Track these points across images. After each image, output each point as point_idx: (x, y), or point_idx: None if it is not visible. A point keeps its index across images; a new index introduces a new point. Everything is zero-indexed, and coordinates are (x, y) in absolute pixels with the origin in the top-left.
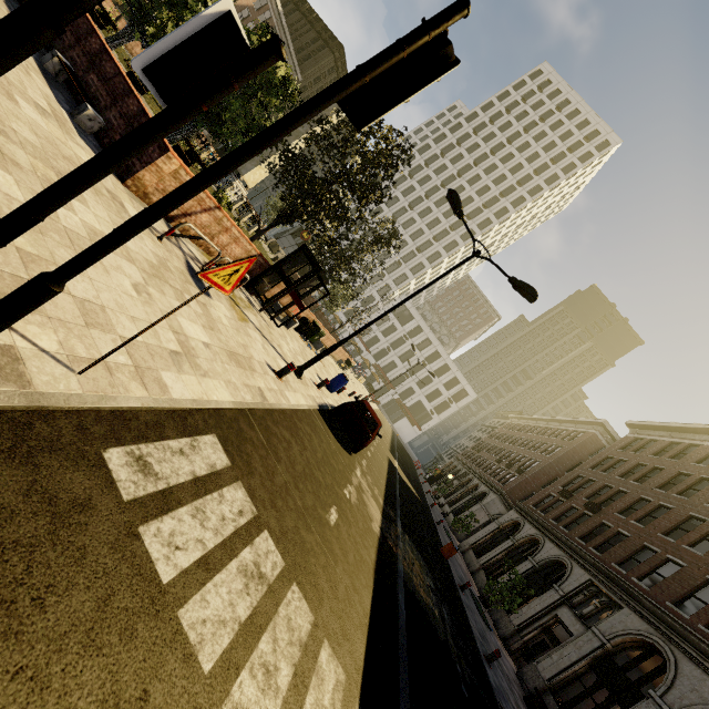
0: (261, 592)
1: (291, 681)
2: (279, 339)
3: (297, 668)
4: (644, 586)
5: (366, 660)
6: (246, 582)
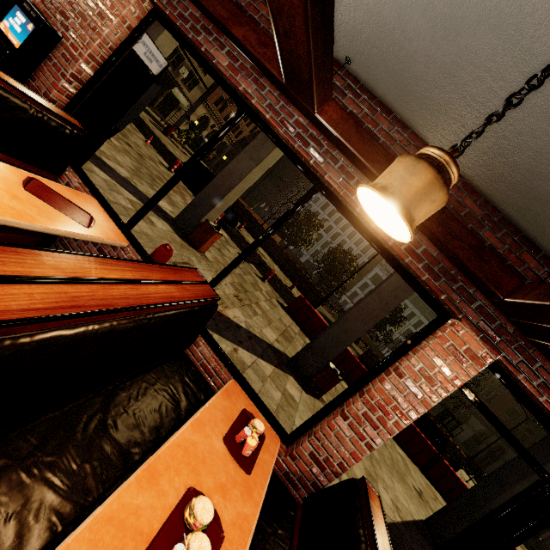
0: None
1: None
2: None
3: None
4: None
5: None
6: None
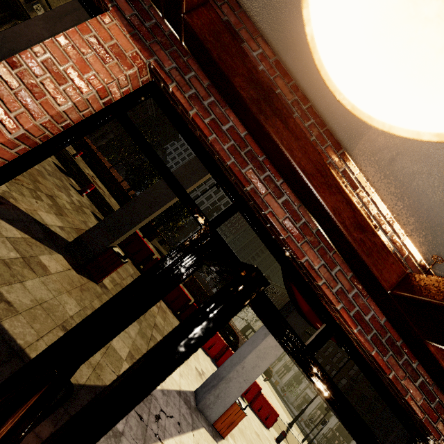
0: None
1: None
2: None
3: None
4: None
5: None
6: None
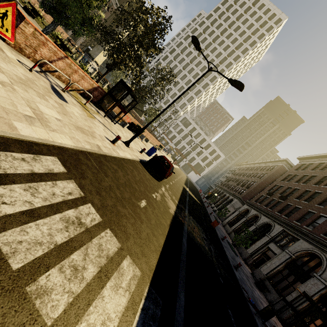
0: (79, 231)
1: (96, 275)
2: (117, 130)
3: (102, 268)
4: (309, 229)
5: (157, 266)
6: (67, 225)
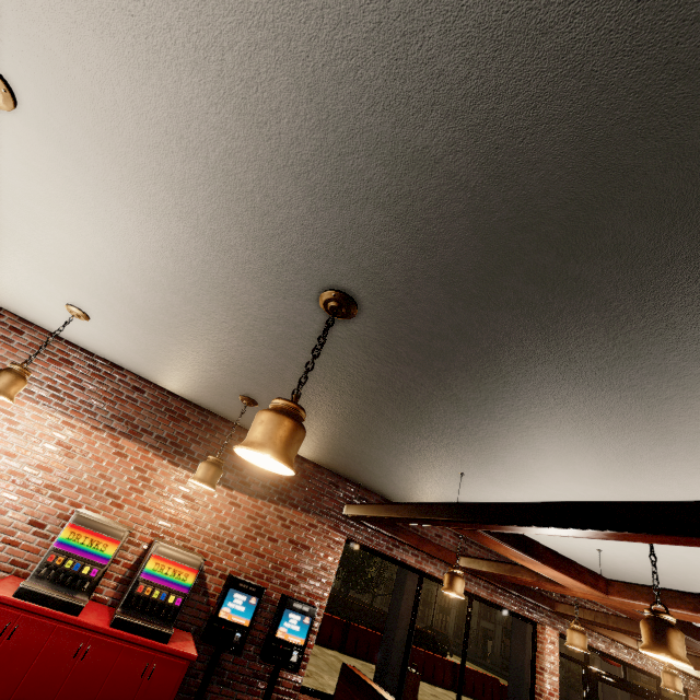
0: None
1: None
2: None
3: None
4: None
5: None
6: None
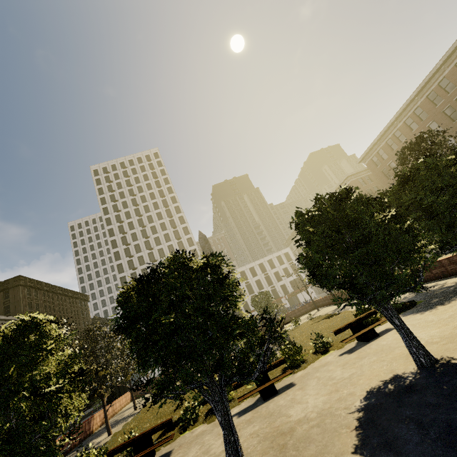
0: None
1: None
2: None
3: None
4: None
5: None
6: None
